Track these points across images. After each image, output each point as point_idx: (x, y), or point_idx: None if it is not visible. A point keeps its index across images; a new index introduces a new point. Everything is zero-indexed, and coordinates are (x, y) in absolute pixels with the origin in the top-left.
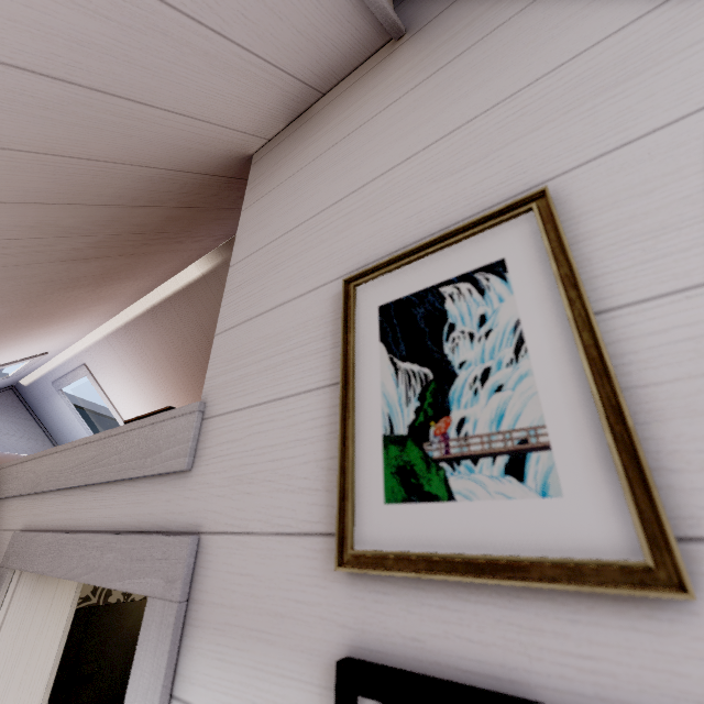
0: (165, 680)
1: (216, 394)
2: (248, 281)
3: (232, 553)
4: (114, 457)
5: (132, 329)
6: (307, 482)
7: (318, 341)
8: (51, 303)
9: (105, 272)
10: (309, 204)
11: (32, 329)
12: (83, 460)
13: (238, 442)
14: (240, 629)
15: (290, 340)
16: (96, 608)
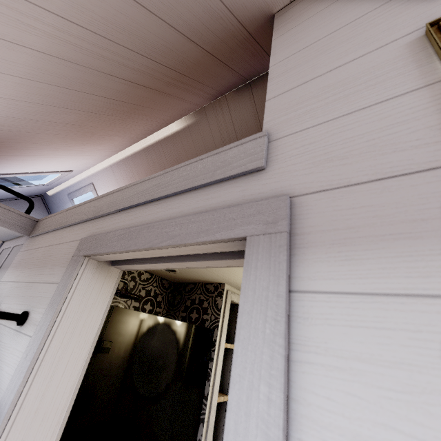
0: (286, 277)
1: (279, 126)
2: (293, 67)
3: (336, 199)
4: (178, 179)
5: (130, 161)
6: (421, 141)
7: (397, 69)
8: (99, 121)
9: (139, 103)
10: (352, 13)
11: (77, 144)
12: (144, 189)
13: (317, 142)
14: (366, 238)
15: (361, 78)
16: (114, 307)
